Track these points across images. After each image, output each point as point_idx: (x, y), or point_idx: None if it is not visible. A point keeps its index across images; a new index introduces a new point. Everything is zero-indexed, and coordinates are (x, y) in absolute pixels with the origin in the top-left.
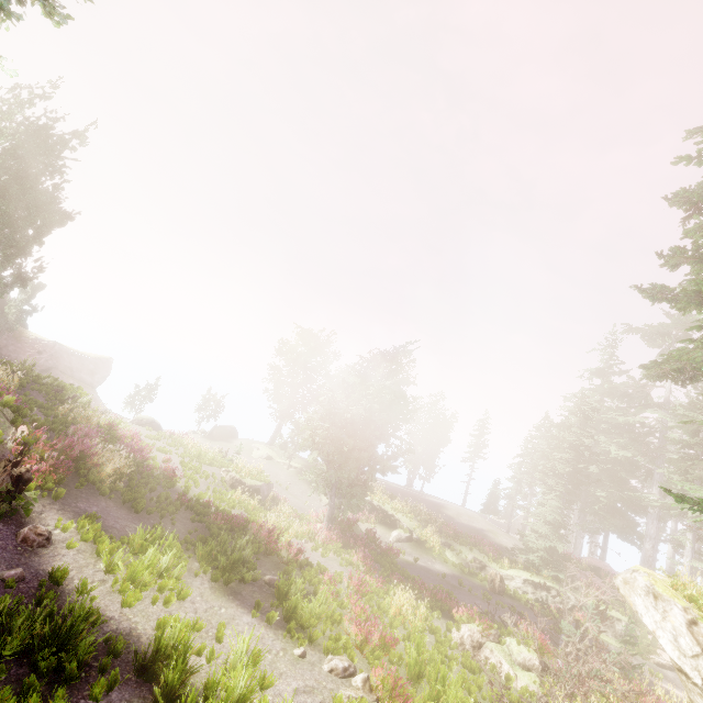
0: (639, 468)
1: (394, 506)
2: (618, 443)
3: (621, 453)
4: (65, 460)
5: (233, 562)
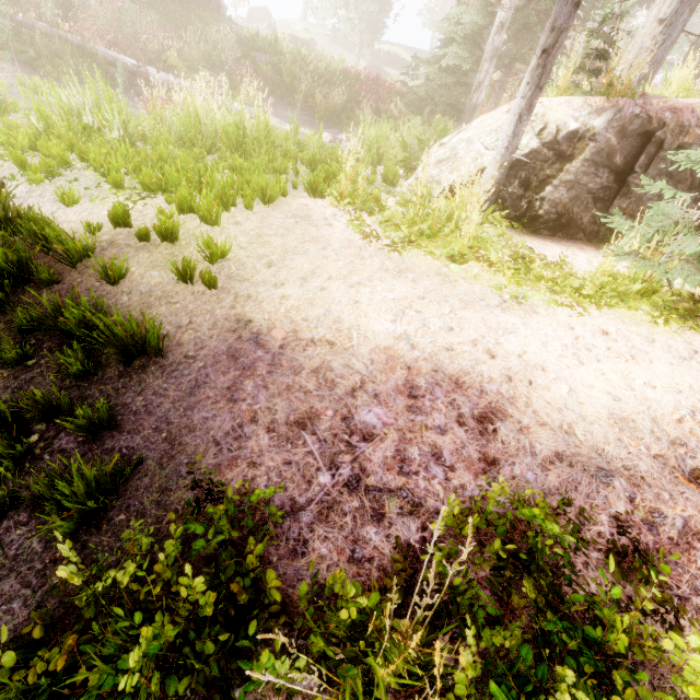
0: None
1: (406, 52)
2: None
3: None
4: (221, 1)
5: (312, 52)
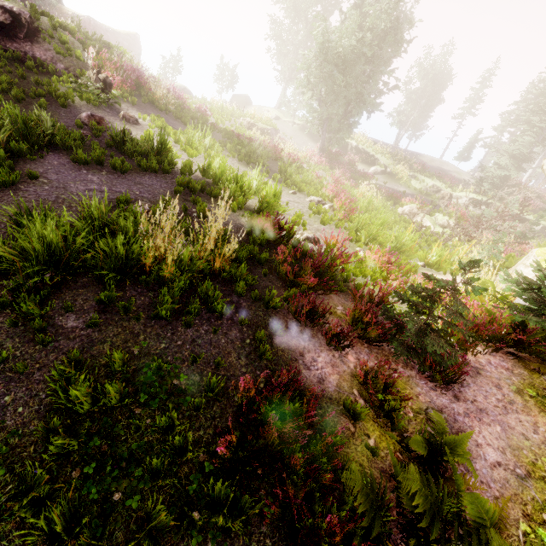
0: None
1: (376, 149)
2: None
3: None
4: (128, 79)
5: (250, 152)
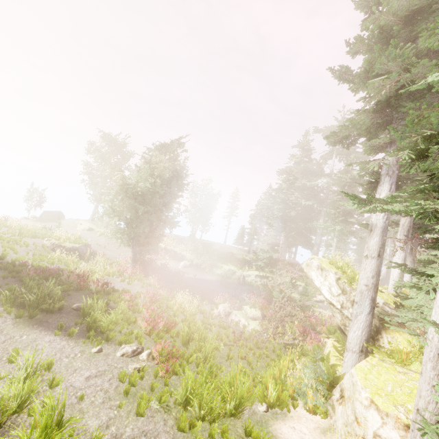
0: (315, 211)
1: (181, 248)
2: (306, 198)
3: (307, 203)
4: None
5: (37, 301)
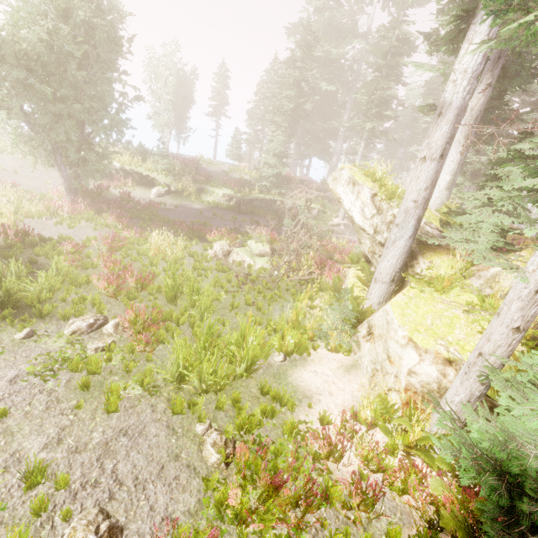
0: (338, 102)
1: (148, 168)
2: (328, 80)
3: (329, 88)
4: None
5: None
